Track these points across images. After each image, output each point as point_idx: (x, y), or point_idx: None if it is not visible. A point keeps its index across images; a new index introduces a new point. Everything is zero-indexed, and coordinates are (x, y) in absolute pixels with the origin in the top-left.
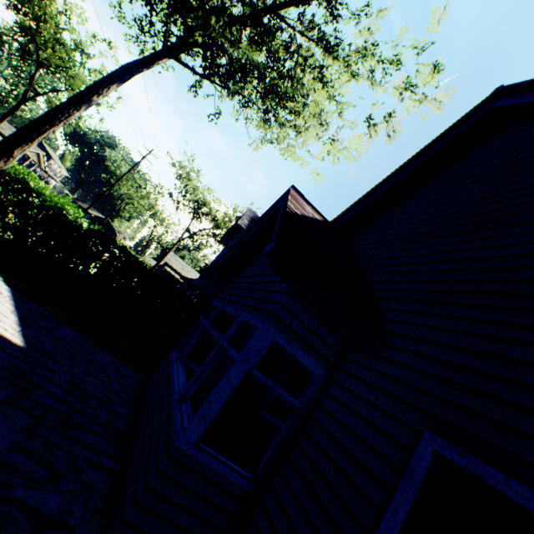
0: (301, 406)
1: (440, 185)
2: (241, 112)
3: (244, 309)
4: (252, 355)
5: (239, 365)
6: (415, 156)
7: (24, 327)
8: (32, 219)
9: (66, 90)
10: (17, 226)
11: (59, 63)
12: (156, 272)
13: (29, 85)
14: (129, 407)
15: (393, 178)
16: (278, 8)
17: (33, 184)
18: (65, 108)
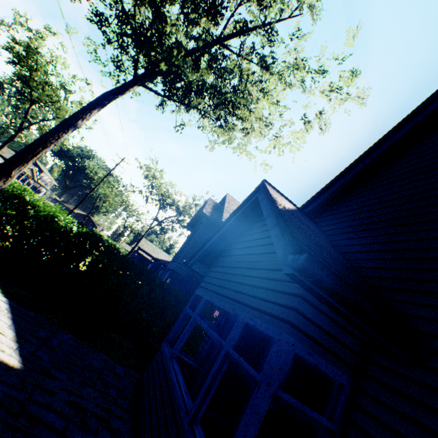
0: (333, 426)
1: (410, 168)
2: (200, 121)
3: (241, 307)
4: (275, 374)
5: (264, 390)
6: (377, 144)
7: (21, 342)
8: (27, 229)
9: (53, 119)
10: (14, 236)
11: (48, 99)
12: (138, 264)
13: (24, 118)
14: (129, 418)
15: (357, 164)
16: (224, 40)
17: (29, 198)
18: (55, 132)
